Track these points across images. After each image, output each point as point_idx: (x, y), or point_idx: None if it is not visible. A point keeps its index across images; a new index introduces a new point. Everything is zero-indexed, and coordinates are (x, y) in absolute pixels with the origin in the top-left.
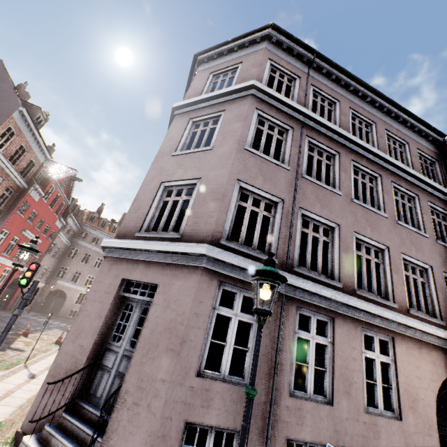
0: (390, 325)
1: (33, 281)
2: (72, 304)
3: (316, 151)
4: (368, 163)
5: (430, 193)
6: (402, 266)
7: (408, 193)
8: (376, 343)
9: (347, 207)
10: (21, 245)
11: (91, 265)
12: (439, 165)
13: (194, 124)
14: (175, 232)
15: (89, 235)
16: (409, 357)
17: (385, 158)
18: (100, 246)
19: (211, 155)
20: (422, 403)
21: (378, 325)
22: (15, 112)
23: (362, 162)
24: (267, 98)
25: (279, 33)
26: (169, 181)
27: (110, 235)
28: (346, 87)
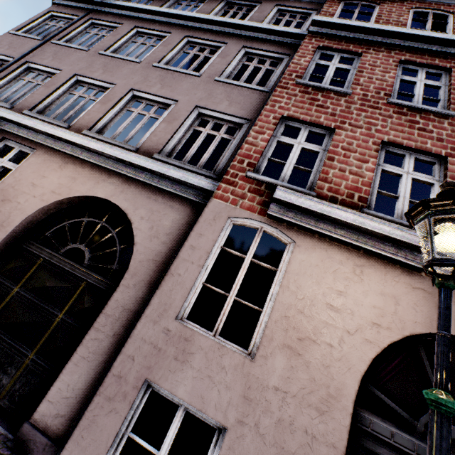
0: (36, 137)
1: None
2: None
3: (98, 29)
4: (160, 26)
5: (255, 38)
6: (125, 101)
7: (211, 44)
8: (13, 153)
9: (87, 58)
10: None
11: None
12: (316, 13)
13: None
14: None
15: None
16: (40, 168)
17: (180, 14)
18: None
19: None
20: (14, 205)
21: (23, 137)
22: None
23: (151, 26)
24: (64, 2)
25: None
26: None
27: None
28: None
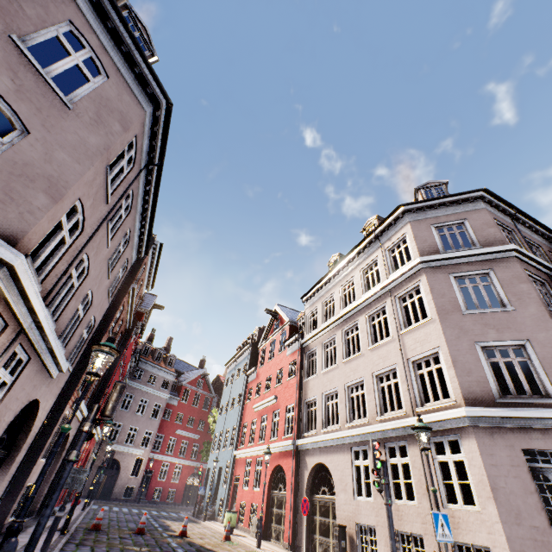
0: None
1: (382, 461)
2: (128, 478)
3: None
4: None
5: None
6: None
7: None
8: None
9: None
10: (425, 427)
11: (148, 415)
12: None
13: (455, 279)
14: (540, 396)
15: (144, 374)
16: None
17: None
18: (461, 416)
19: (519, 316)
20: None
21: None
22: (152, 246)
23: None
24: (523, 258)
25: (488, 194)
26: (483, 342)
27: (168, 370)
28: (534, 231)
